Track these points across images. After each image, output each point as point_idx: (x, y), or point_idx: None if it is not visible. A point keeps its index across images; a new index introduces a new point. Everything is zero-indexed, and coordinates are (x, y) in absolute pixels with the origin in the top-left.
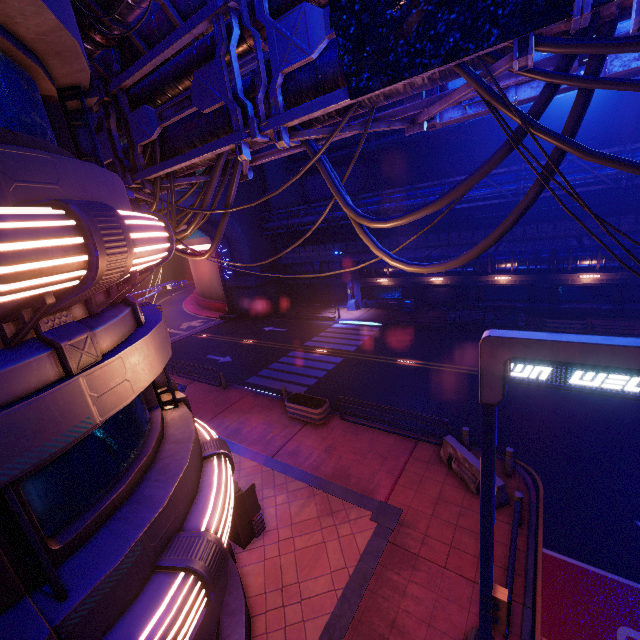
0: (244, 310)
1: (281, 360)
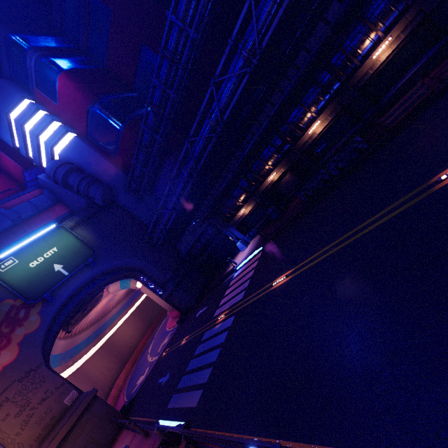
0: (186, 306)
1: (195, 353)
